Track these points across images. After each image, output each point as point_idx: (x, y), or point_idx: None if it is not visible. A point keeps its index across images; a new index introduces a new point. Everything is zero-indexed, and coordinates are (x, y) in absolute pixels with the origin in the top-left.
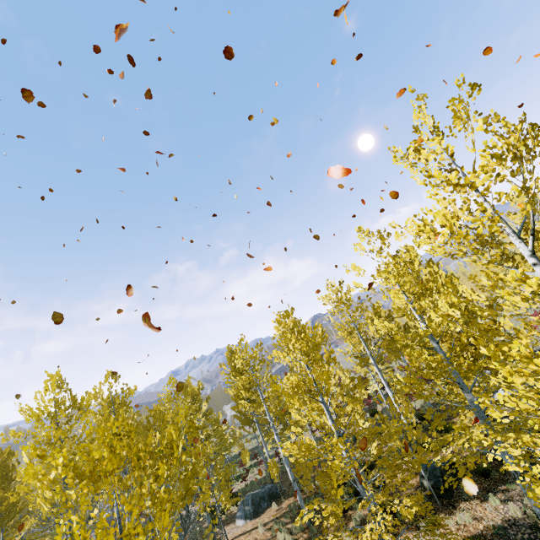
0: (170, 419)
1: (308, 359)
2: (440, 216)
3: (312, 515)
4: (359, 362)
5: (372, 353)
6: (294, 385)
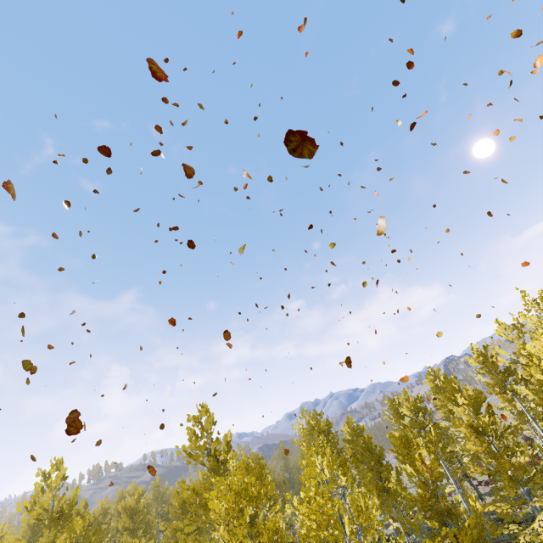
0: (373, 445)
1: (474, 411)
2: (540, 352)
3: (494, 507)
4: (517, 418)
5: (531, 410)
6: (466, 427)
